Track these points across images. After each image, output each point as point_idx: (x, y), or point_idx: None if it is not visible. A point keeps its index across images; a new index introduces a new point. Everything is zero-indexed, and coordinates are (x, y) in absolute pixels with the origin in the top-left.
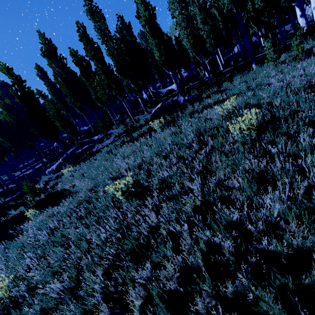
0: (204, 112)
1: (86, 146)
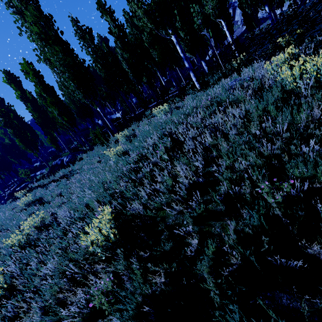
0: (36, 192)
1: (23, 185)
